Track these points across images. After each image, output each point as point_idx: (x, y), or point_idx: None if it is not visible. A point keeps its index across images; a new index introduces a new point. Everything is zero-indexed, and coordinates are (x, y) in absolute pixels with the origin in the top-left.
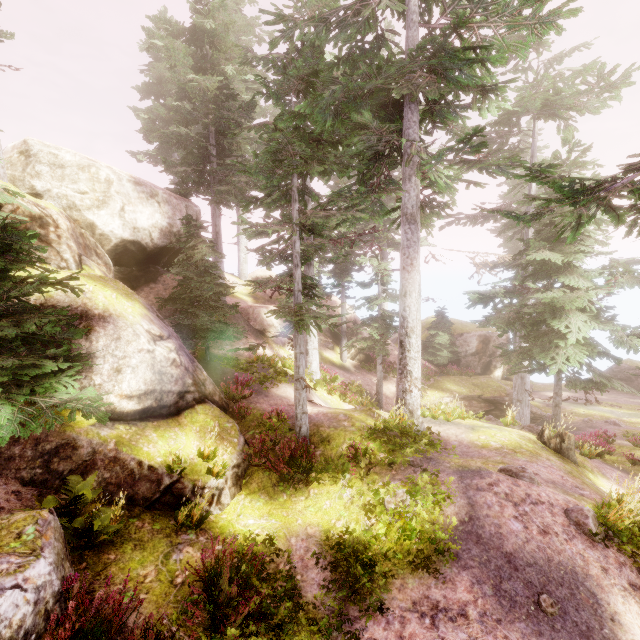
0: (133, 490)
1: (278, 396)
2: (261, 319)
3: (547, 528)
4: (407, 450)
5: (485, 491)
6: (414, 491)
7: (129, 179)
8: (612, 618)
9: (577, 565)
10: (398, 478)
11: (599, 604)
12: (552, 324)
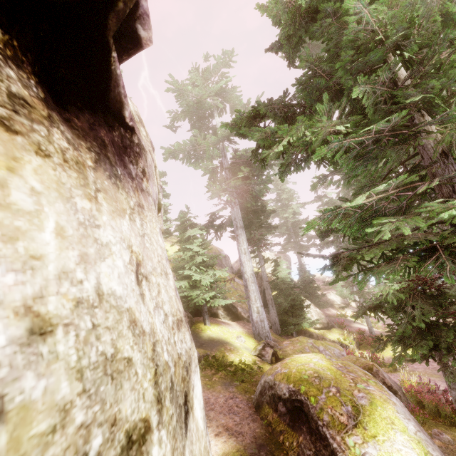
0: None
1: (355, 327)
2: (329, 299)
3: None
4: None
5: None
6: None
7: (273, 255)
8: None
9: None
10: None
11: None
12: None
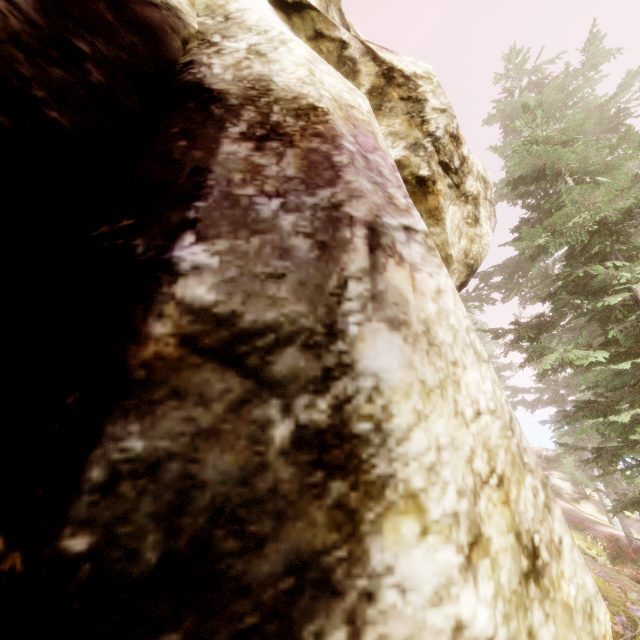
0: None
1: (603, 531)
2: (552, 483)
3: None
4: None
5: None
6: None
7: None
8: None
9: None
10: None
11: None
12: None
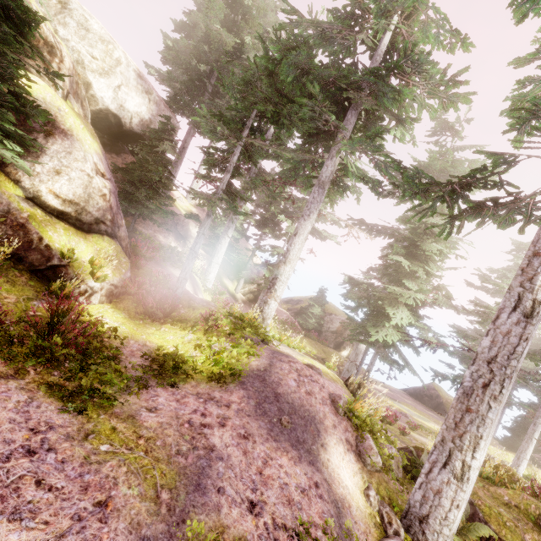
0: (25, 253)
1: (172, 273)
2: (187, 228)
3: (312, 393)
4: (246, 329)
5: (284, 363)
6: (237, 346)
7: (135, 70)
8: (322, 445)
9: (318, 416)
10: (231, 342)
11: (319, 436)
12: (386, 308)
